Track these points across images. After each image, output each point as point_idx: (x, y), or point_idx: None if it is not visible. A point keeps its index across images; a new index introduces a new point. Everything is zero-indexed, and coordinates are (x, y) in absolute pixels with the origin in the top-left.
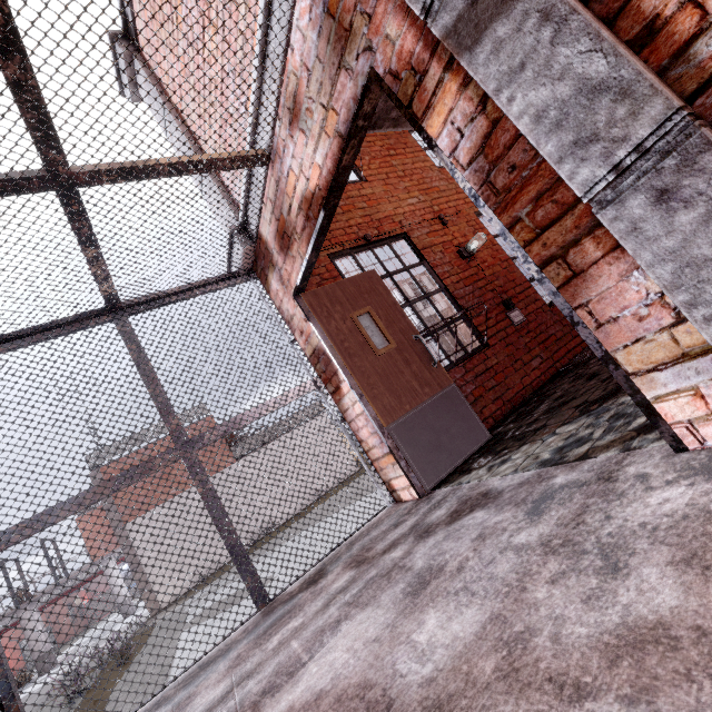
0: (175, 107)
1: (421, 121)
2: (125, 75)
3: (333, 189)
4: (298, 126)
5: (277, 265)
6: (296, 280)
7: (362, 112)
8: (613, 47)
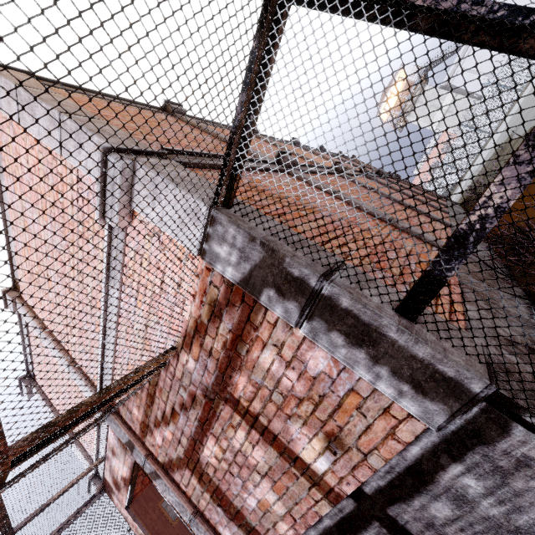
0: (56, 409)
1: (152, 480)
2: (26, 391)
3: (132, 480)
4: (115, 456)
5: (115, 493)
6: (125, 503)
7: (135, 466)
8: (178, 497)
